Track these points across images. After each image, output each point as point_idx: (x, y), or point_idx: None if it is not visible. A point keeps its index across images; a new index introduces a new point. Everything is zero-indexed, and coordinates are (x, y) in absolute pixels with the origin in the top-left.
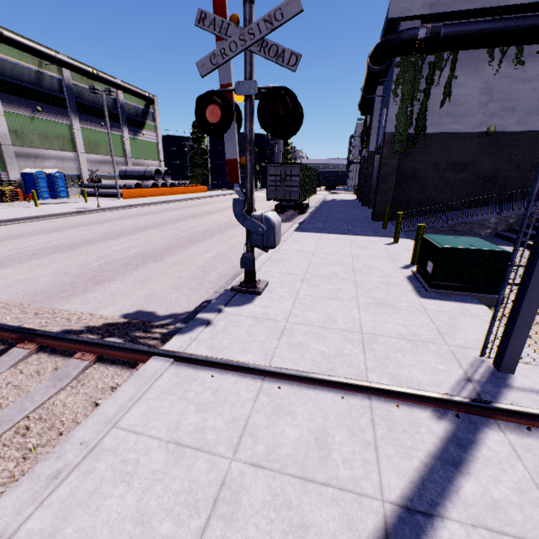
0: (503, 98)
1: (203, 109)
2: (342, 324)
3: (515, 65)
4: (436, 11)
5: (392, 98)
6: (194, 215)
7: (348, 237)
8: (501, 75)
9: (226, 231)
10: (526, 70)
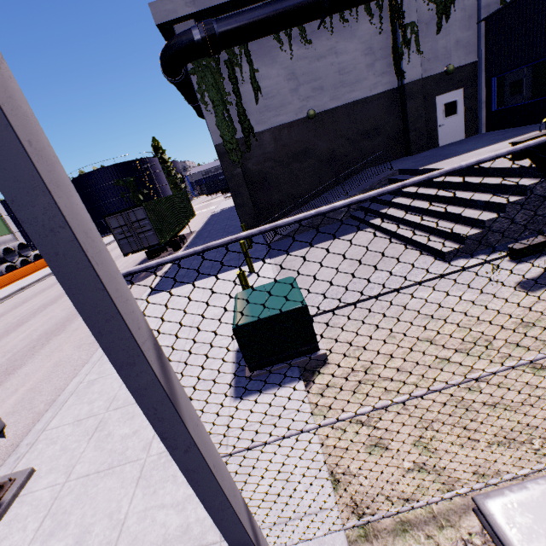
0: (308, 79)
1: None
2: None
3: (305, 45)
4: (202, 7)
5: (204, 108)
6: (46, 303)
7: (205, 282)
8: (297, 57)
9: (70, 324)
10: (316, 47)
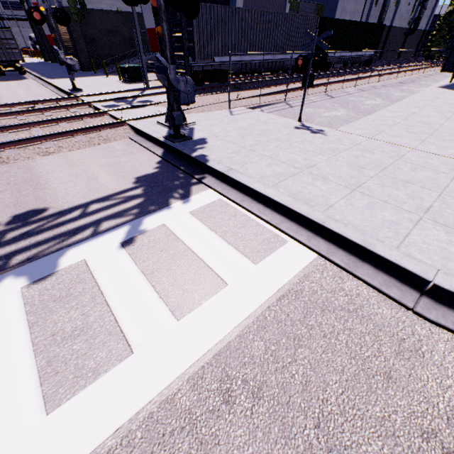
0: None
1: (32, 14)
2: (114, 90)
3: None
4: None
5: None
6: None
7: (83, 78)
8: None
9: None
10: None
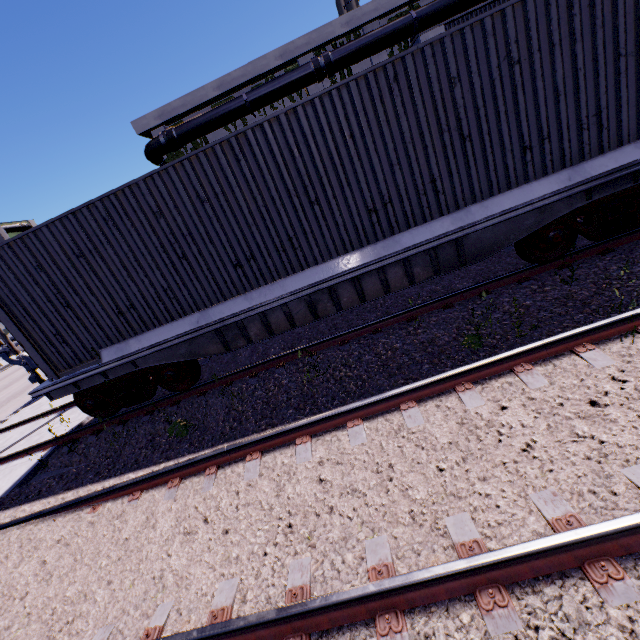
0: None
1: None
2: None
3: None
4: (166, 119)
5: None
6: None
7: None
8: None
9: None
10: None
